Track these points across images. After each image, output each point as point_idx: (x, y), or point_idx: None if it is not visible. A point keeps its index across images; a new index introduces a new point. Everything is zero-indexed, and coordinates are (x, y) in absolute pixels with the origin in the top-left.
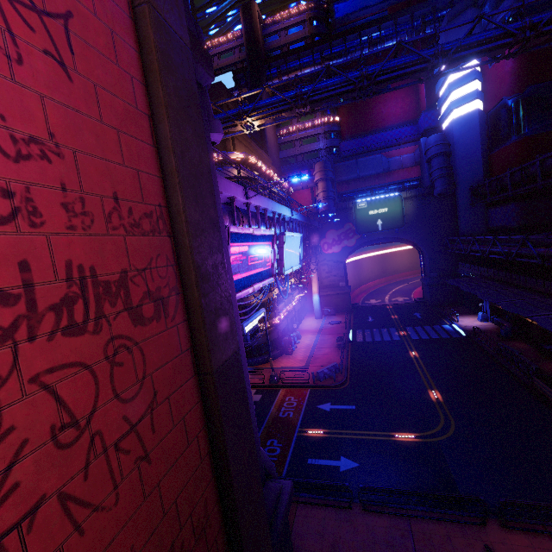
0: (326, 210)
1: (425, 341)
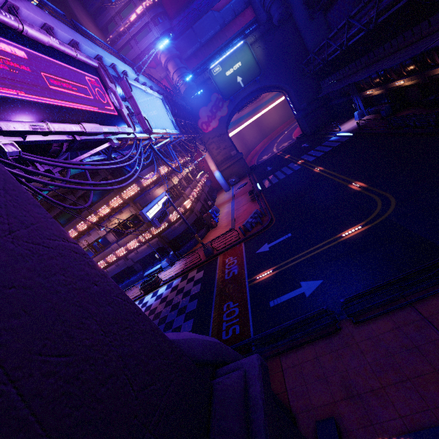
0: (186, 88)
1: (322, 156)
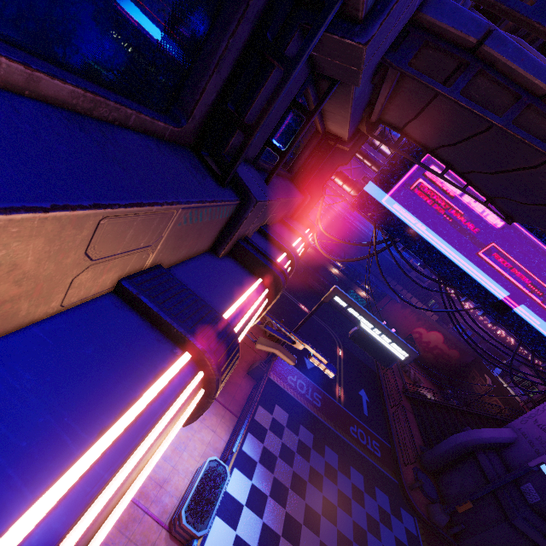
0: None
1: None
